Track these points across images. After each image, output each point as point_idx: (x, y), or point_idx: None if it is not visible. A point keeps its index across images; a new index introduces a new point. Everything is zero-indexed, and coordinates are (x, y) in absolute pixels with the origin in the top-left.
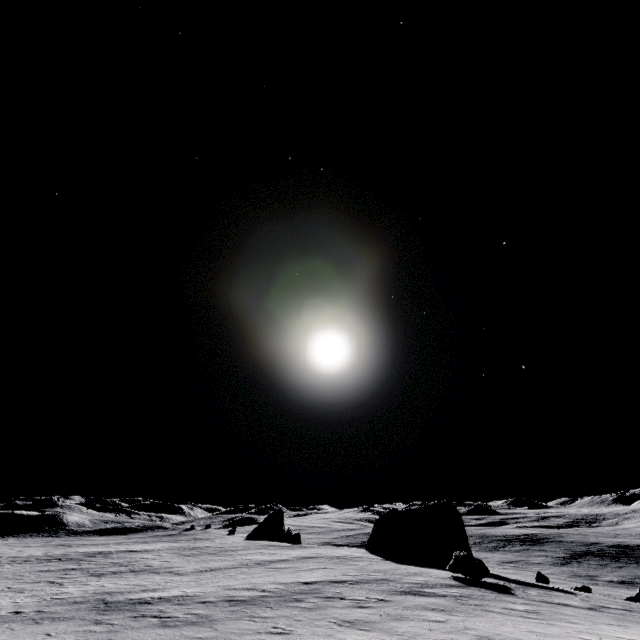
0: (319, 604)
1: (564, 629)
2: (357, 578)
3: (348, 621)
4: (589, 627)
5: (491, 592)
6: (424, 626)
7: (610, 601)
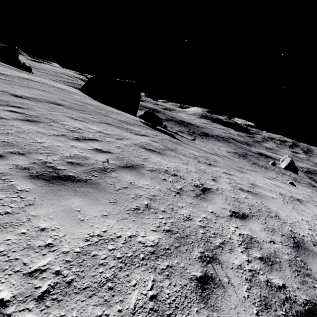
0: (13, 124)
1: (243, 181)
2: (73, 105)
3: (54, 167)
4: (243, 176)
5: (170, 137)
6: (166, 184)
7: (208, 148)
